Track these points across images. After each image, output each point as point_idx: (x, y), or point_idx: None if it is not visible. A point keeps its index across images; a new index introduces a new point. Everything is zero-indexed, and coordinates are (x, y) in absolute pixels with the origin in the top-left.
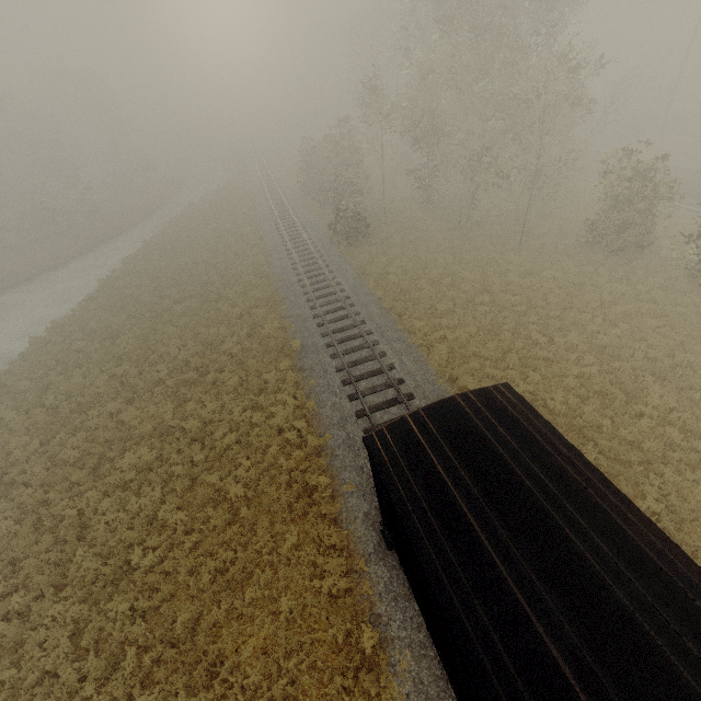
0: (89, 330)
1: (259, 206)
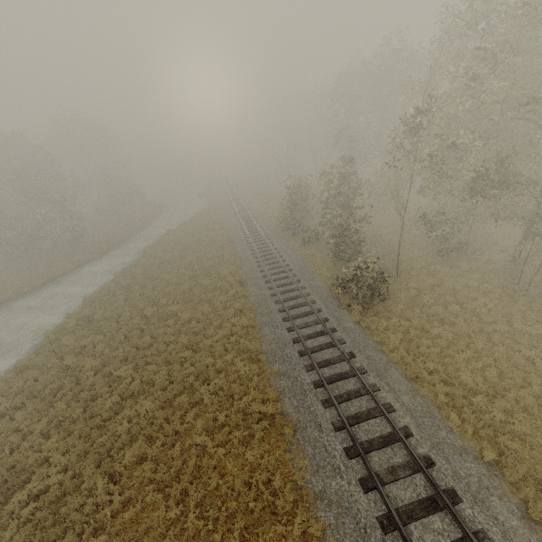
0: None
1: (235, 239)
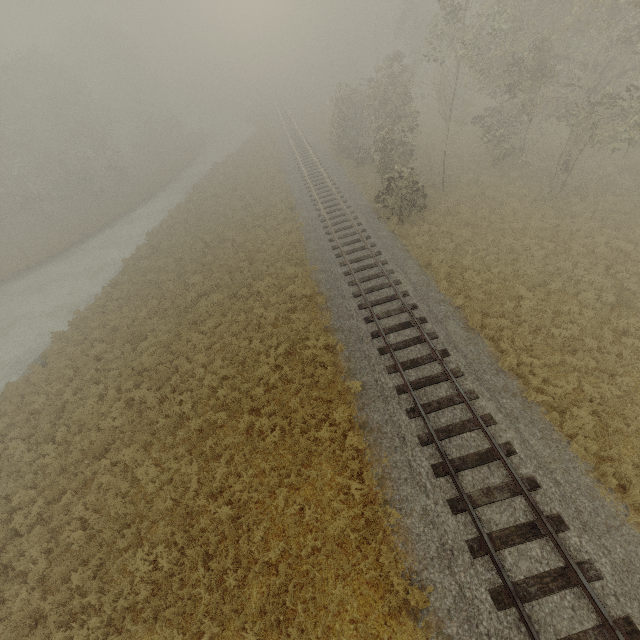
0: (110, 327)
1: (286, 167)
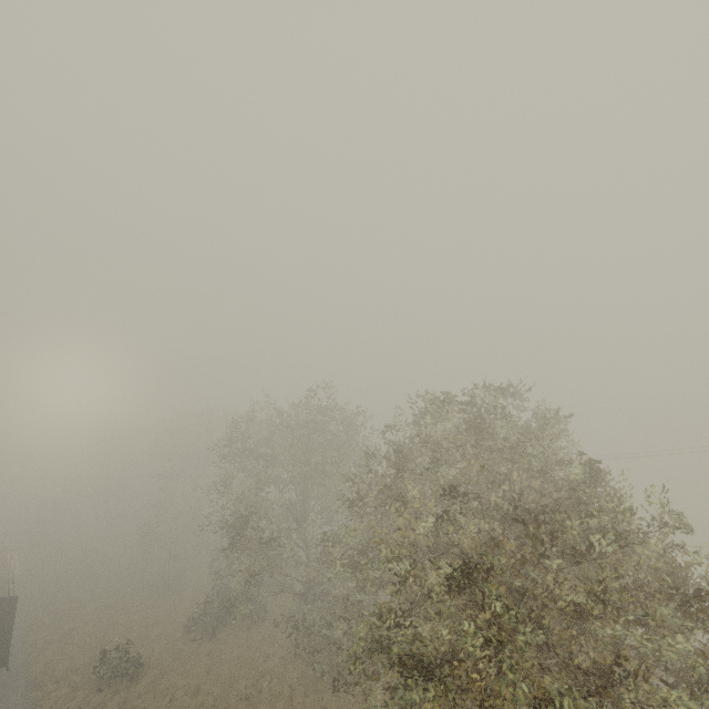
0: None
1: None
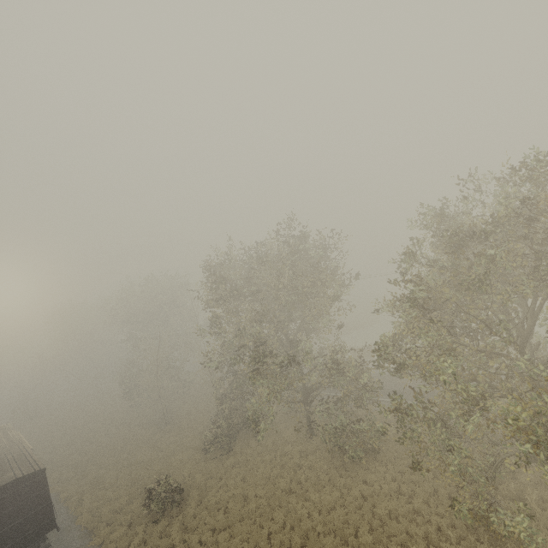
0: None
1: None
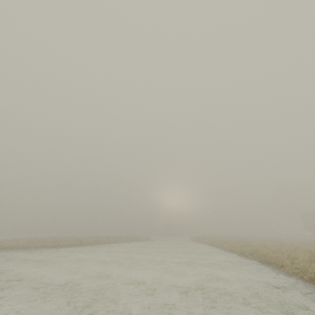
0: None
1: None
